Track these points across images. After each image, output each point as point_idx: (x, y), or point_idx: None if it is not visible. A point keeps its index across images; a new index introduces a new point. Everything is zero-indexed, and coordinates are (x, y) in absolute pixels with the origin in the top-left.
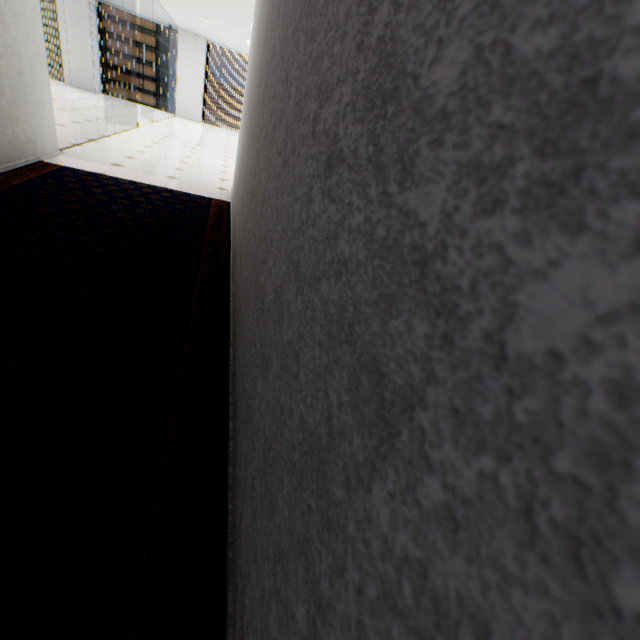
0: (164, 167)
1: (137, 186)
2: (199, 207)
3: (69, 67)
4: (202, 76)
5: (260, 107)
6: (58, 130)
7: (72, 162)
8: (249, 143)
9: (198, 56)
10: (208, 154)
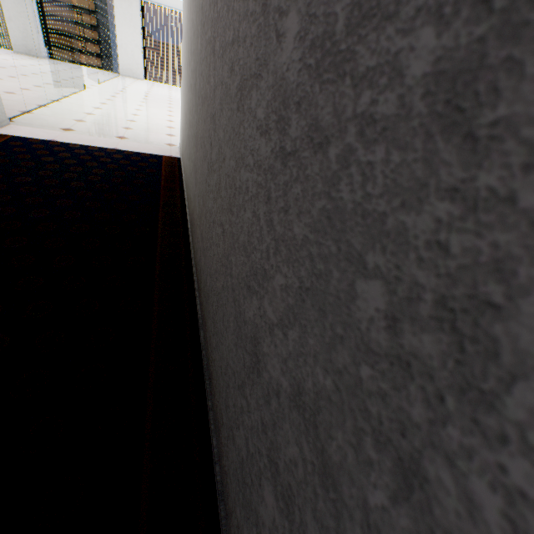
0: (113, 127)
1: (88, 150)
2: (151, 166)
3: (15, 35)
4: (140, 34)
5: (208, 59)
6: (7, 98)
7: (22, 131)
8: (196, 102)
9: (134, 15)
10: (153, 110)
